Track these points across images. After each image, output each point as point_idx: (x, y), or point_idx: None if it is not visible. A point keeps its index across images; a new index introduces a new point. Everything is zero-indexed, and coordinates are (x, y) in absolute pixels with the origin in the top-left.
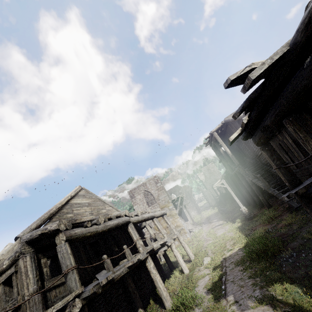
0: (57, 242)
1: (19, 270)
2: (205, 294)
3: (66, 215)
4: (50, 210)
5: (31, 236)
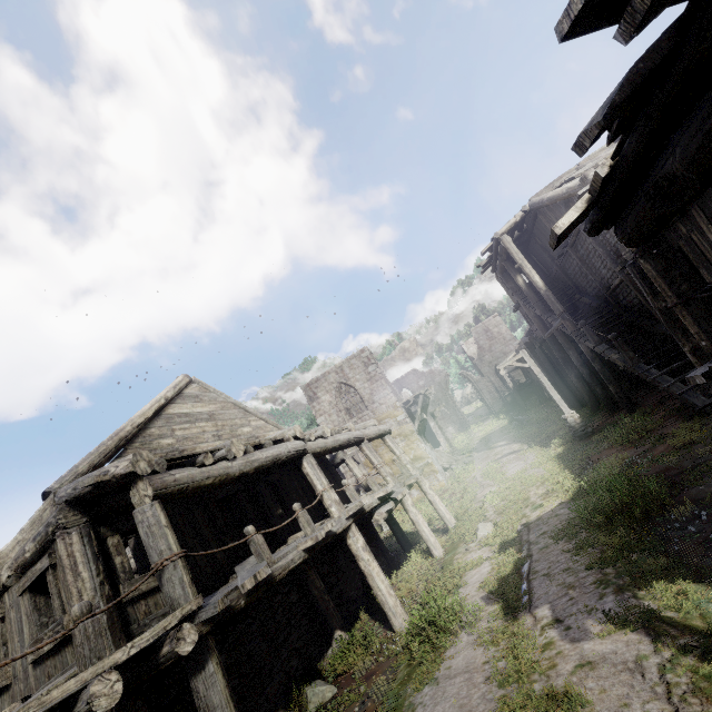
0: (134, 501)
1: (60, 563)
2: (484, 603)
3: (159, 442)
4: (120, 432)
5: (77, 490)
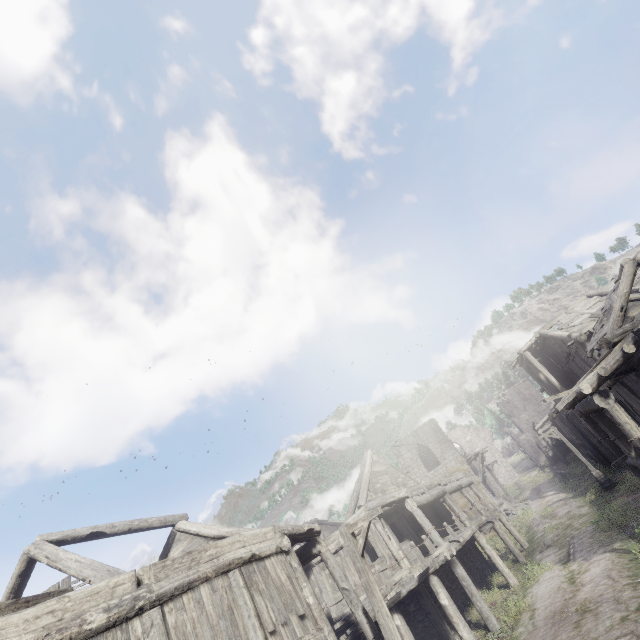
0: (408, 508)
1: (375, 534)
2: (554, 564)
3: (376, 485)
4: (366, 480)
5: (379, 504)
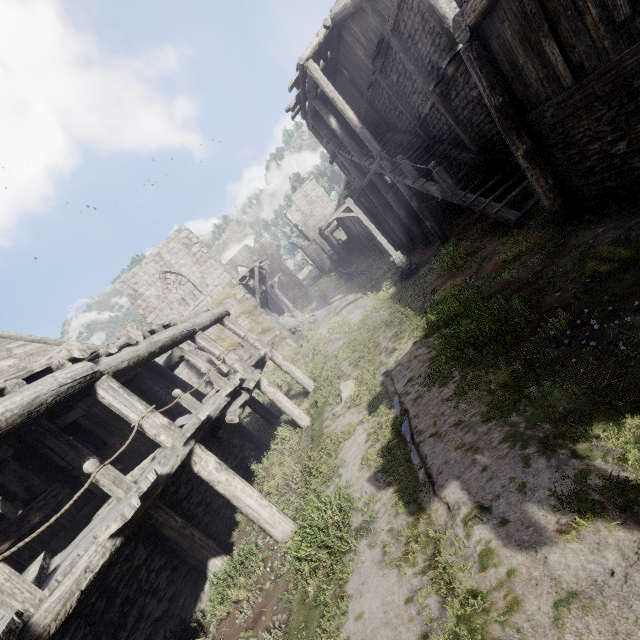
0: None
1: None
2: (373, 488)
3: None
4: None
5: None
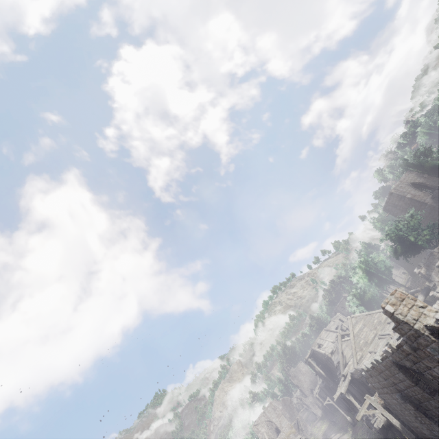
0: None
1: None
2: None
3: None
4: None
5: None
